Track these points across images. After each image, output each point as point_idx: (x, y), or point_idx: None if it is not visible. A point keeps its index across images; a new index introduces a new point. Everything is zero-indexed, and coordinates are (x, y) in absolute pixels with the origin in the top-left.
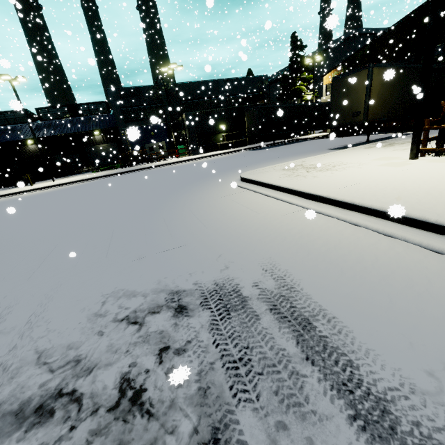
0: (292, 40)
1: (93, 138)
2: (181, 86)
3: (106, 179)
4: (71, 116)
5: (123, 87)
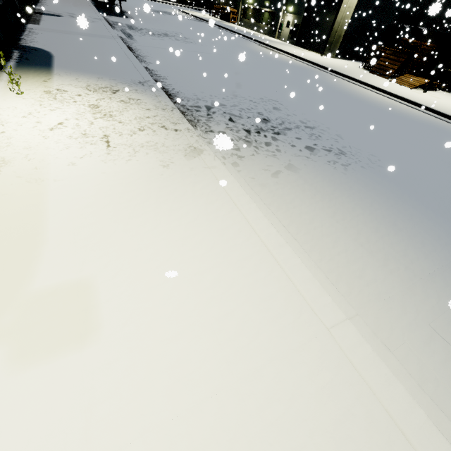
0: None
1: None
2: None
3: None
4: None
5: None
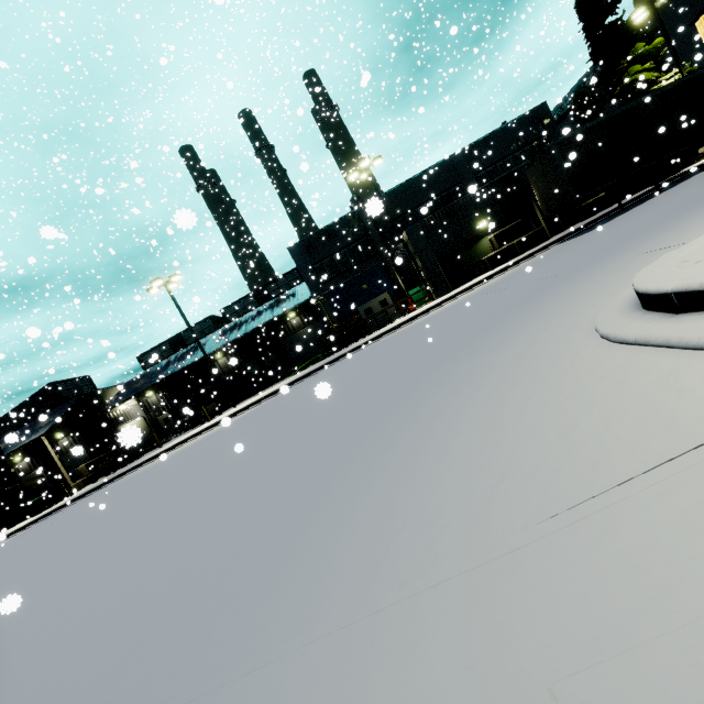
0: (581, 10)
1: (289, 324)
2: (392, 195)
3: (293, 387)
4: (259, 304)
5: (308, 236)
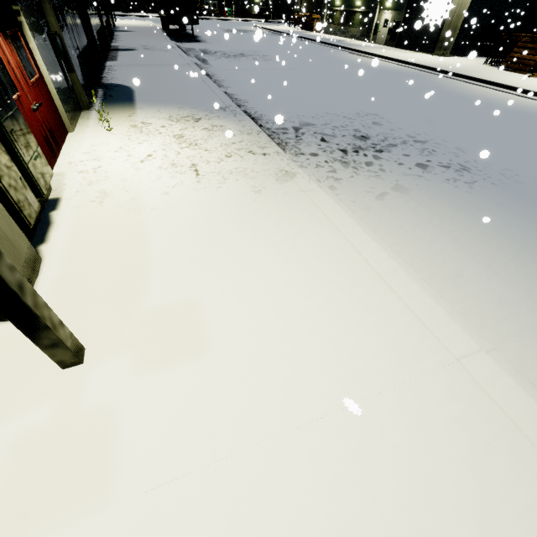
0: None
1: None
2: None
3: None
4: None
5: None
